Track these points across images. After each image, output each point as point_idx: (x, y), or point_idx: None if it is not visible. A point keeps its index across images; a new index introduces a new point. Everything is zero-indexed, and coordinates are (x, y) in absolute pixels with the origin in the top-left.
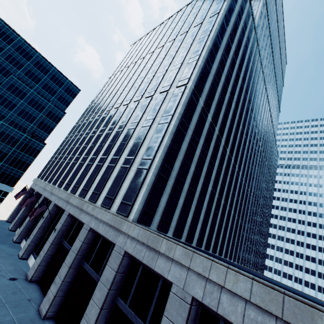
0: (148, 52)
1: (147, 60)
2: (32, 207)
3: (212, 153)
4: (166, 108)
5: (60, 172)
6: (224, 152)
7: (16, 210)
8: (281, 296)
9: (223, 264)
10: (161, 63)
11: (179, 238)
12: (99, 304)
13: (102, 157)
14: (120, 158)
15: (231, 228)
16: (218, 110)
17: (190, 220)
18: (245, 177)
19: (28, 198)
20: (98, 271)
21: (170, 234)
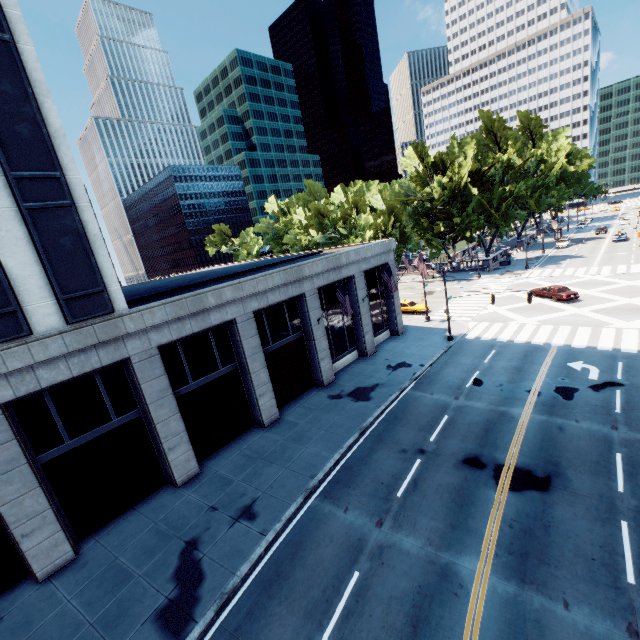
0: None
1: None
2: None
3: None
4: None
5: None
6: None
7: None
8: (291, 270)
9: (262, 276)
10: None
11: None
12: (175, 411)
13: None
14: None
15: None
16: None
17: None
18: None
19: None
20: (106, 419)
21: None
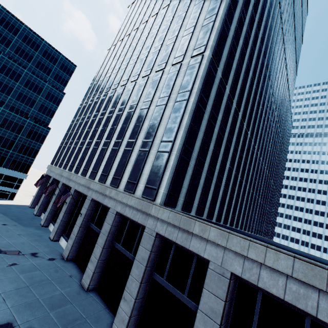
0: (151, 14)
1: (151, 25)
2: (52, 193)
3: (230, 129)
4: (182, 82)
5: (74, 158)
6: (241, 127)
7: (37, 196)
8: (325, 272)
9: (261, 244)
10: (168, 28)
11: (201, 216)
12: (139, 279)
13: (116, 141)
14: (136, 141)
15: (246, 202)
16: (236, 80)
17: (210, 199)
18: (260, 151)
19: (49, 186)
20: (131, 250)
21: (193, 213)
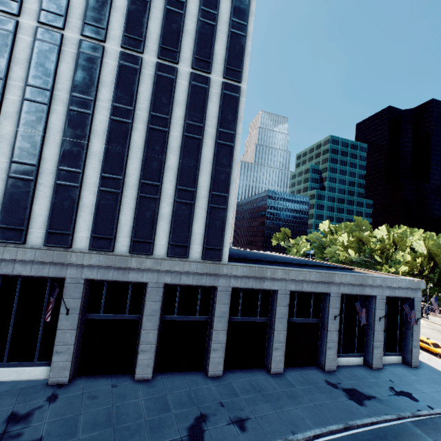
0: None
1: None
2: None
3: None
4: (221, 116)
5: None
6: None
7: None
8: (325, 274)
9: (303, 271)
10: None
11: None
12: (225, 328)
13: (107, 176)
14: (162, 185)
15: None
16: None
17: None
18: None
19: None
20: (194, 313)
21: None
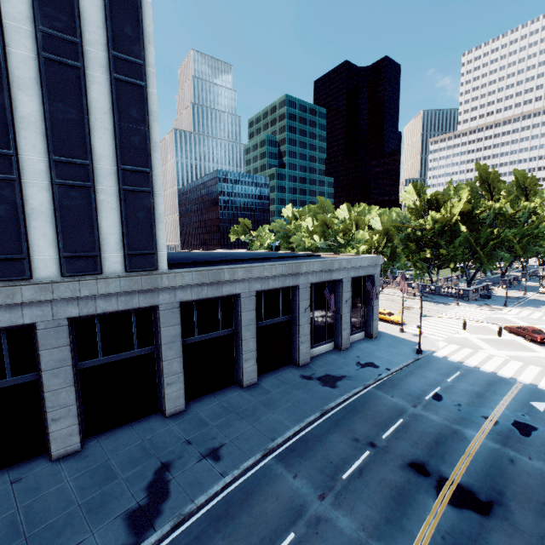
0: None
1: None
2: None
3: None
4: (112, 26)
5: None
6: None
7: None
8: (292, 265)
9: (268, 265)
10: None
11: None
12: (179, 355)
13: None
14: (17, 154)
15: None
16: None
17: None
18: None
19: None
20: (130, 347)
21: None
